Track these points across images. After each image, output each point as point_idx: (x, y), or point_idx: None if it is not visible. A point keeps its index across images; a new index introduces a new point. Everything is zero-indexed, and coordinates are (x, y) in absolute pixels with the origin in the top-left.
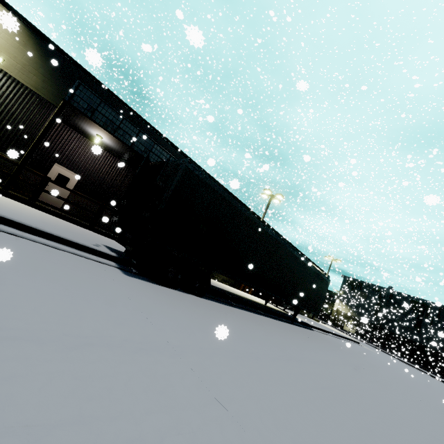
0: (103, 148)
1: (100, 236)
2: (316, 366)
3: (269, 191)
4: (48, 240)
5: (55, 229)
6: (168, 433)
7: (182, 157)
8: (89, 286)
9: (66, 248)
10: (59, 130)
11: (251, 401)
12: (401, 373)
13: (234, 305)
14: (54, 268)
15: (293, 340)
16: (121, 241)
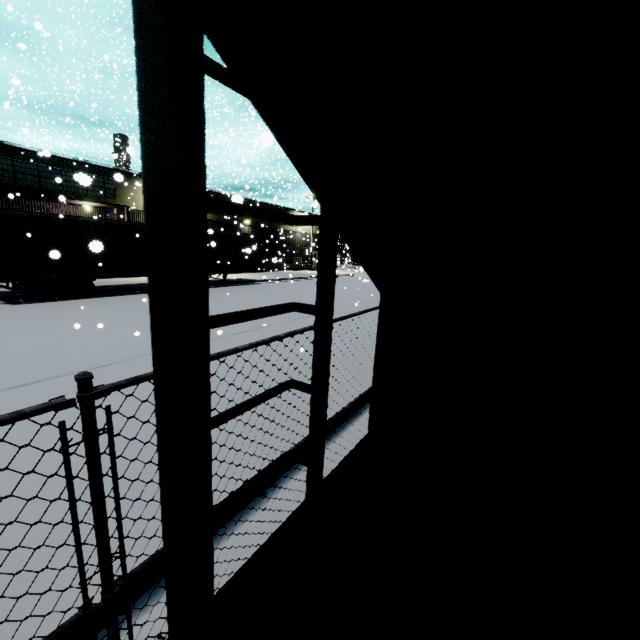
0: None
1: None
2: None
3: None
4: None
5: None
6: (2, 332)
7: (30, 156)
8: None
9: None
10: None
11: (53, 324)
12: None
13: (140, 293)
14: None
15: None
16: None
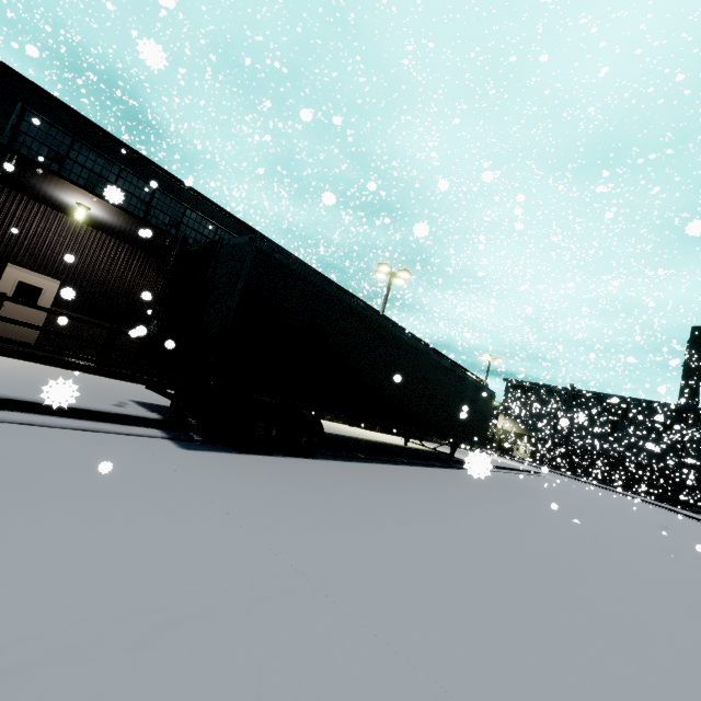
0: (94, 226)
1: (121, 382)
2: (509, 535)
3: (387, 267)
4: (29, 414)
5: (36, 389)
6: None
7: (238, 228)
8: (129, 493)
9: (67, 423)
10: (2, 202)
11: (455, 642)
12: (605, 508)
13: (363, 459)
14: (55, 471)
15: (462, 497)
16: (163, 391)
